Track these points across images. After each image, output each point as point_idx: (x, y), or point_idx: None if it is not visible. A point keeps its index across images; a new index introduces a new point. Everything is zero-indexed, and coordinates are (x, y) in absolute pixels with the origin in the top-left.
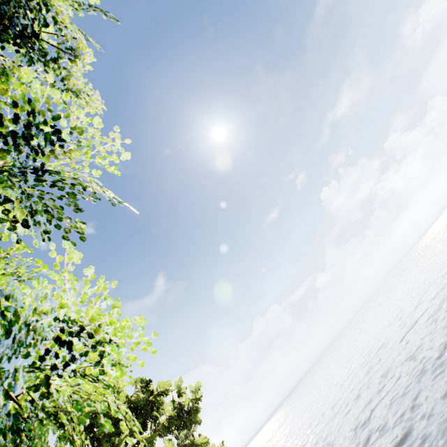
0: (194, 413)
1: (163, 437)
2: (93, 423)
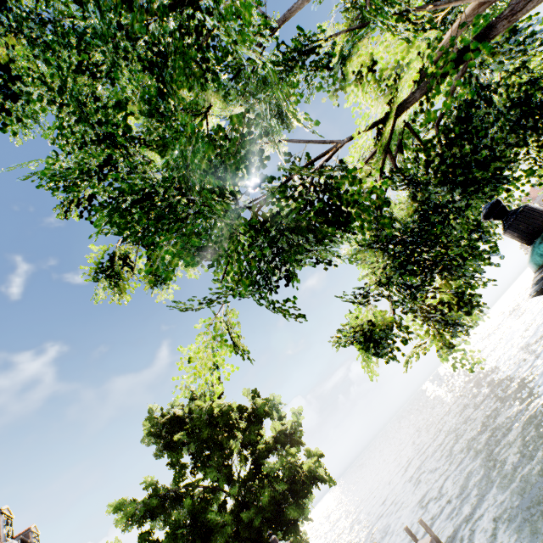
0: (298, 435)
1: (273, 452)
2: (213, 423)
